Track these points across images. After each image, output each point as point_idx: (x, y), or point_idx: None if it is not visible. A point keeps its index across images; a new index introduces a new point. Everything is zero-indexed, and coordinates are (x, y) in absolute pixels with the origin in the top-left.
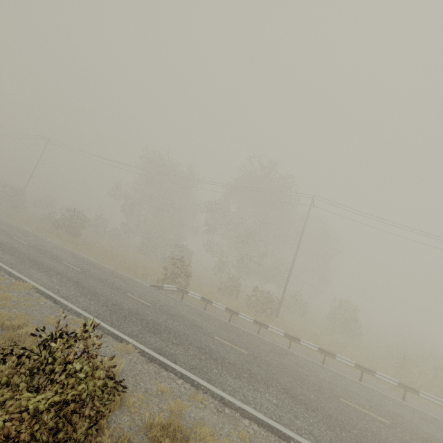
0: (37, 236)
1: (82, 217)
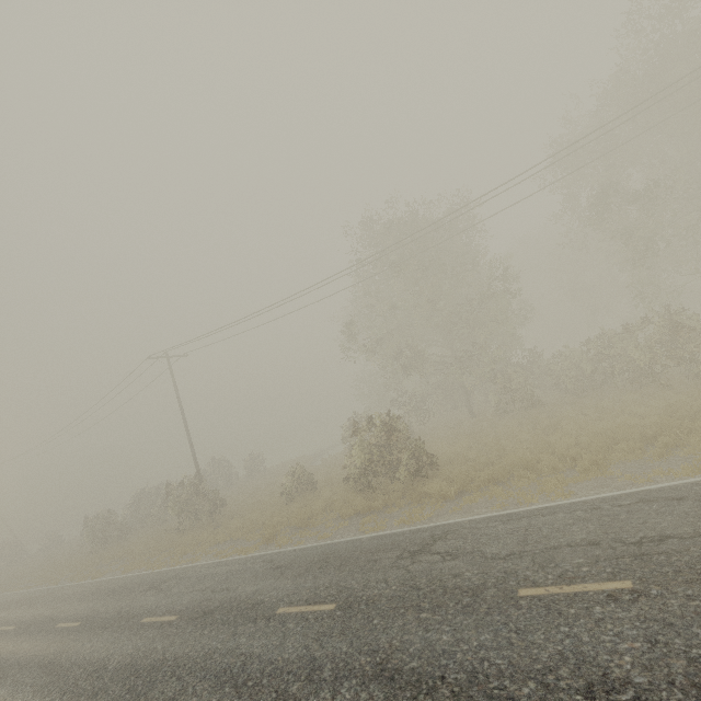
0: (443, 532)
1: (393, 423)
